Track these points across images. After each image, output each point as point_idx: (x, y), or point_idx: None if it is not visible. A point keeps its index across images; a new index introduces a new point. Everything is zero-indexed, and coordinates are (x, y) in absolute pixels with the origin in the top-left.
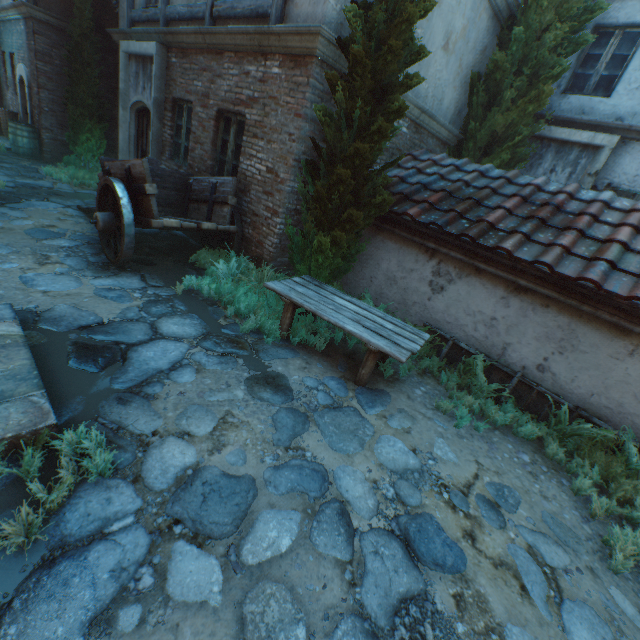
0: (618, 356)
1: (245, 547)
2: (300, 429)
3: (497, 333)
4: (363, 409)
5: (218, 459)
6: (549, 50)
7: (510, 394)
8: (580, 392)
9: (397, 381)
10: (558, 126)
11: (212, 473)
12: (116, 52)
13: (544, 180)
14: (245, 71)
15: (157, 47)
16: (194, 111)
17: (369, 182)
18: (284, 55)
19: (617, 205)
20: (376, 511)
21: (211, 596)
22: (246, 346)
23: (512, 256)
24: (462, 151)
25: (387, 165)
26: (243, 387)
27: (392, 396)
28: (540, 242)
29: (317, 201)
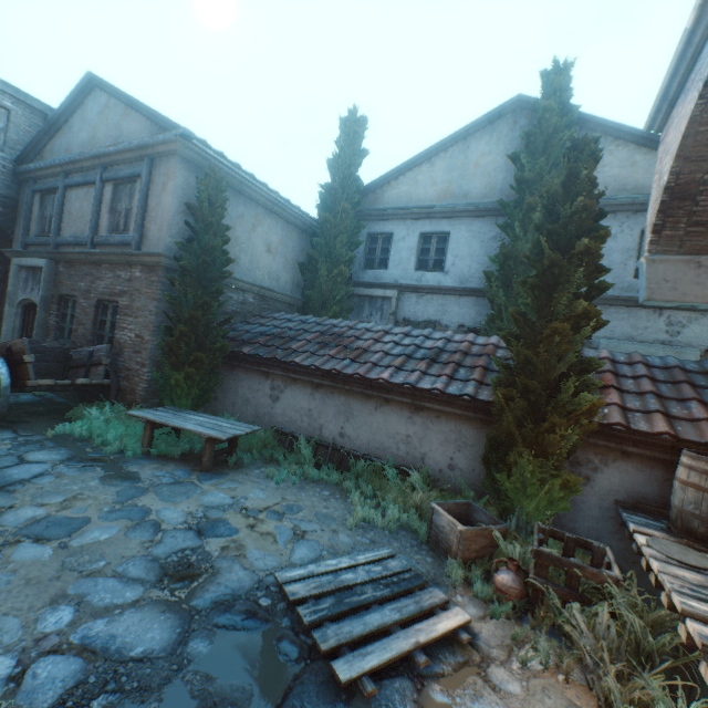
0: (372, 412)
1: (74, 541)
2: (139, 495)
3: (315, 419)
4: (200, 482)
5: (64, 513)
6: (342, 248)
7: (332, 461)
8: (364, 443)
9: (242, 467)
10: (366, 288)
11: (57, 517)
12: (8, 263)
13: (339, 320)
14: (118, 275)
15: (47, 261)
16: (78, 302)
17: (211, 334)
18: (143, 265)
19: (374, 329)
20: (184, 522)
21: (43, 557)
22: (108, 460)
23: (300, 364)
24: (308, 309)
25: (223, 322)
26: (98, 481)
27: (232, 475)
28: (320, 354)
29: (171, 351)
